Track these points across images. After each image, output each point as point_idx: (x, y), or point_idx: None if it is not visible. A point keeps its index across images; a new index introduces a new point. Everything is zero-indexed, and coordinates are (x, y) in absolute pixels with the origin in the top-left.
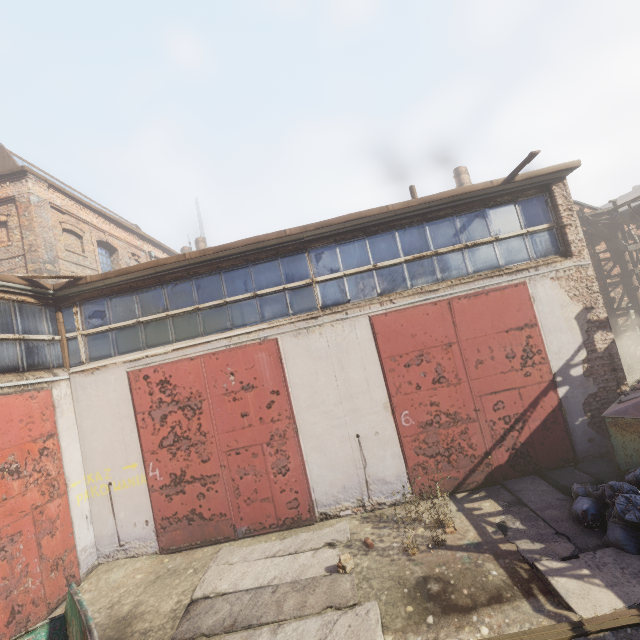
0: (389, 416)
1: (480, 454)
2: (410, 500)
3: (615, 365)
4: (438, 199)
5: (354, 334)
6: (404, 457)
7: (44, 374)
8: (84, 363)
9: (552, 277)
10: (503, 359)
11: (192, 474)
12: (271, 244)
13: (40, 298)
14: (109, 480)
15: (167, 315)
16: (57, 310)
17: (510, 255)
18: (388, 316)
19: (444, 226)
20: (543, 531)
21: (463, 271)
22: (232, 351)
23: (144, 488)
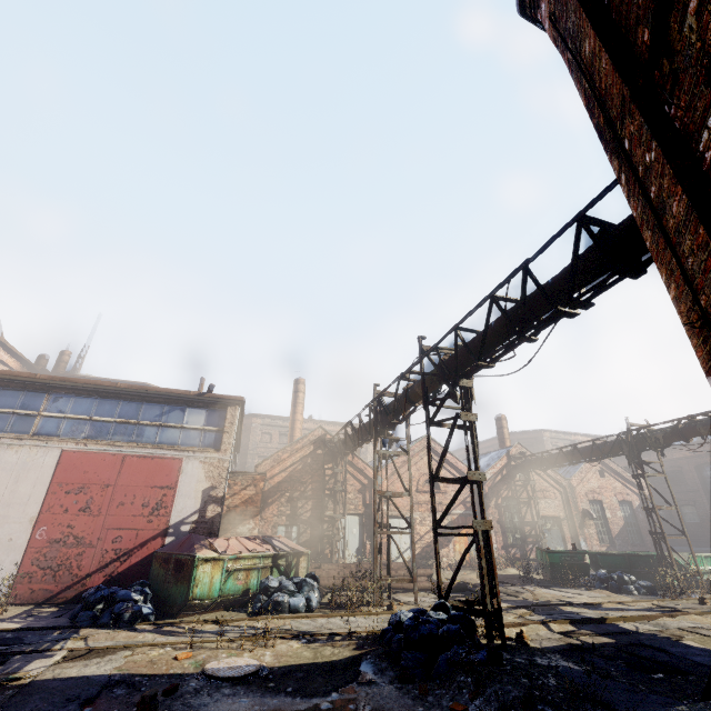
0: (30, 528)
1: (83, 575)
2: (2, 604)
3: (213, 530)
4: (153, 390)
5: (43, 459)
6: (21, 565)
7: None
8: None
9: (201, 460)
10: (140, 506)
11: None
12: (23, 380)
13: None
14: None
15: None
16: None
17: (186, 439)
18: (76, 453)
19: (154, 408)
20: (52, 616)
21: (150, 440)
22: None
23: None
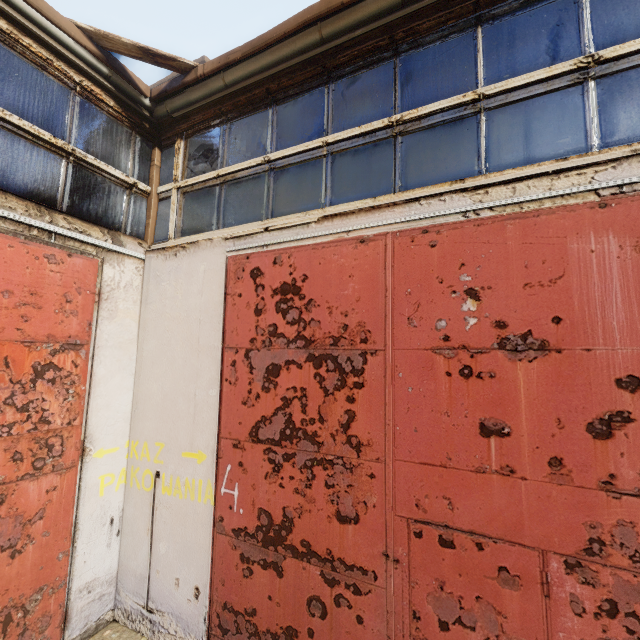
0: None
1: None
2: None
3: None
4: None
5: None
6: None
7: (95, 231)
8: (171, 238)
9: None
10: None
11: (306, 536)
12: None
13: (128, 109)
14: (158, 466)
15: (324, 143)
16: (155, 145)
17: None
18: None
19: None
20: None
21: None
22: (485, 225)
23: (207, 513)
